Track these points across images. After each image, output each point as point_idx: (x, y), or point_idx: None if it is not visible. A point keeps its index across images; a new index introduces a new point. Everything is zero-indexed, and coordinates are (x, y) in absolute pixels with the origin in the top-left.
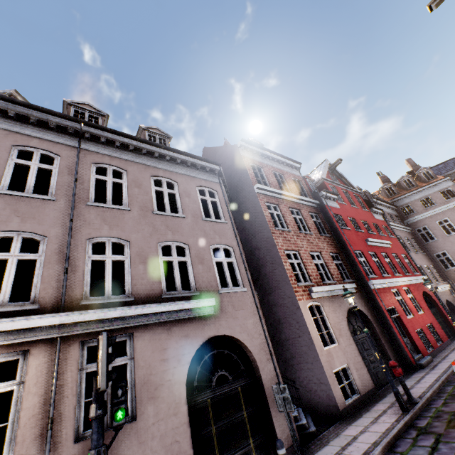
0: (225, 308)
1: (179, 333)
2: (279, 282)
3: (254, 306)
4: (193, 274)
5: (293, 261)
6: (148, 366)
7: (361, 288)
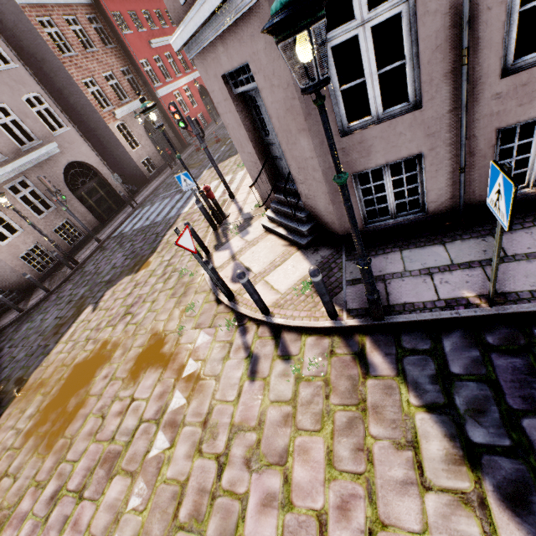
0: (64, 145)
1: (48, 168)
2: (89, 112)
3: (81, 138)
4: (27, 128)
5: (93, 90)
6: (45, 187)
7: (152, 99)
